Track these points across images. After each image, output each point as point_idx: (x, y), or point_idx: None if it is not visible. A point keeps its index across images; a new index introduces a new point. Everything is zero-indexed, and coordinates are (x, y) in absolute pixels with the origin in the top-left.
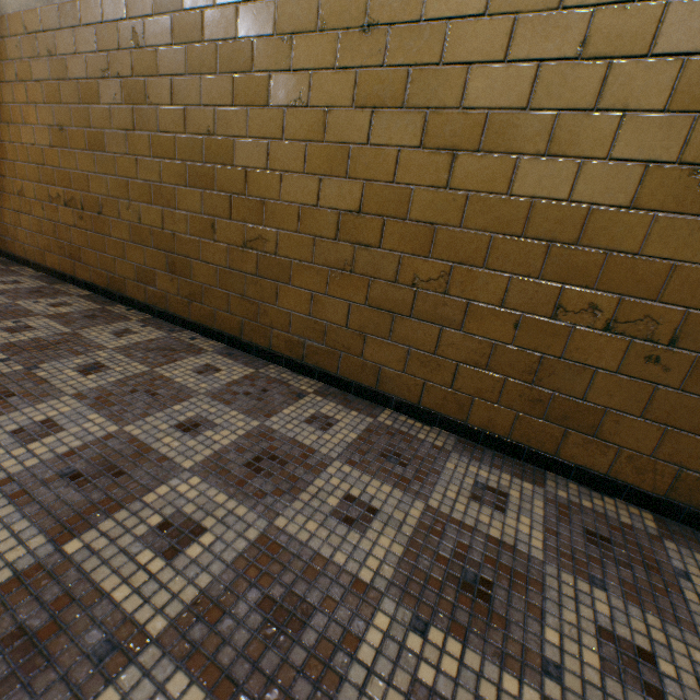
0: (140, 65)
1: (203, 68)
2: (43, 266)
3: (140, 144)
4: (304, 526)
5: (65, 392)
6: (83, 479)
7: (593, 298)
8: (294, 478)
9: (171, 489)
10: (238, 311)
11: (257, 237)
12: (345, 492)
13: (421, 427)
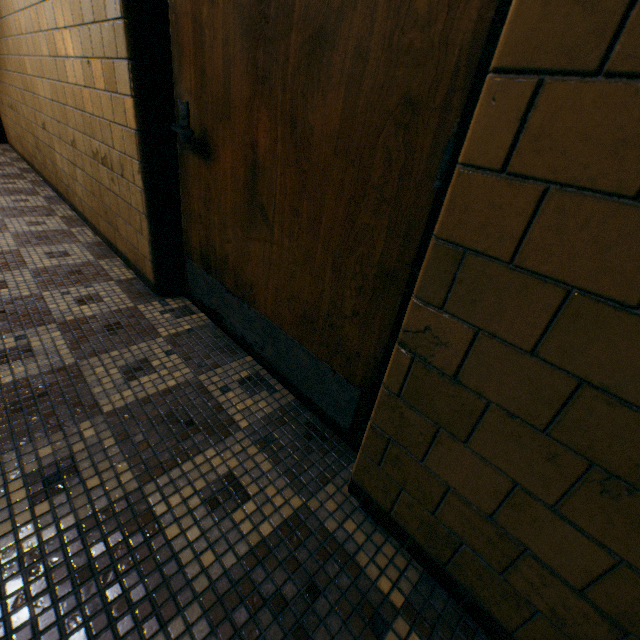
0: None
1: (8, 12)
2: (19, 152)
3: (12, 65)
4: None
5: None
6: None
7: (96, 145)
8: None
9: None
10: (54, 172)
11: (44, 122)
12: None
13: (91, 235)
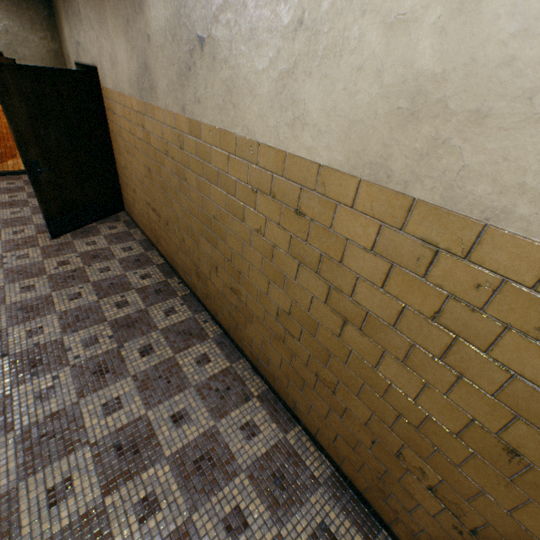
0: (182, 159)
1: (212, 180)
2: (144, 233)
3: (183, 202)
4: (205, 524)
5: (130, 372)
6: (122, 451)
7: (423, 465)
8: (215, 481)
9: (155, 471)
10: (228, 319)
11: (237, 289)
12: (237, 502)
13: (313, 451)
